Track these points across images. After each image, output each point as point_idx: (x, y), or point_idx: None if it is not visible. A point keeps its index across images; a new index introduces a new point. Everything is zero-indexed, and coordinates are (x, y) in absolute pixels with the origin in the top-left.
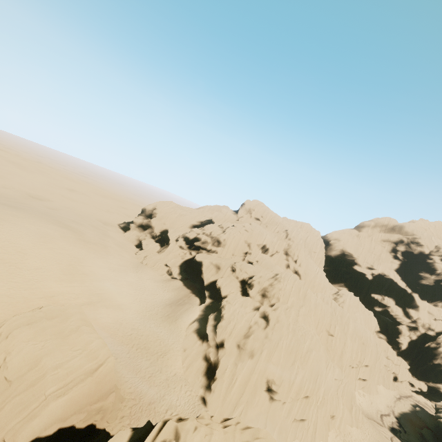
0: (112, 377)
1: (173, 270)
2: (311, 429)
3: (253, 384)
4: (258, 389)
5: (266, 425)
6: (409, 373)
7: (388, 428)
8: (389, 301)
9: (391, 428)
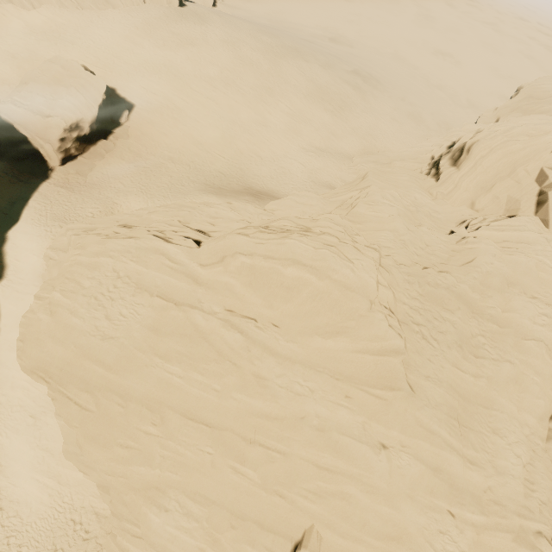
0: (53, 133)
1: None
2: None
3: None
4: None
5: None
6: None
7: None
8: None
9: None
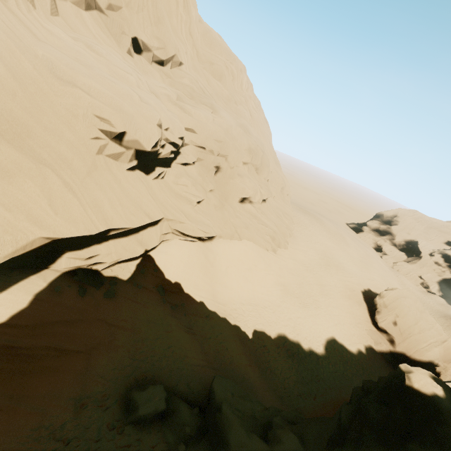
0: (450, 352)
1: (429, 284)
2: None
3: None
4: None
5: None
6: None
7: None
8: None
9: None
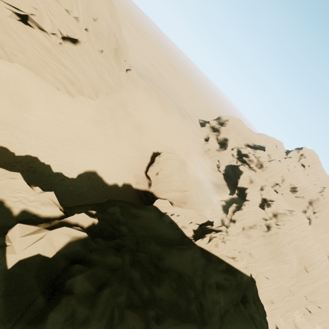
0: (188, 198)
1: (221, 166)
2: None
3: None
4: None
5: None
6: None
7: None
8: None
9: None
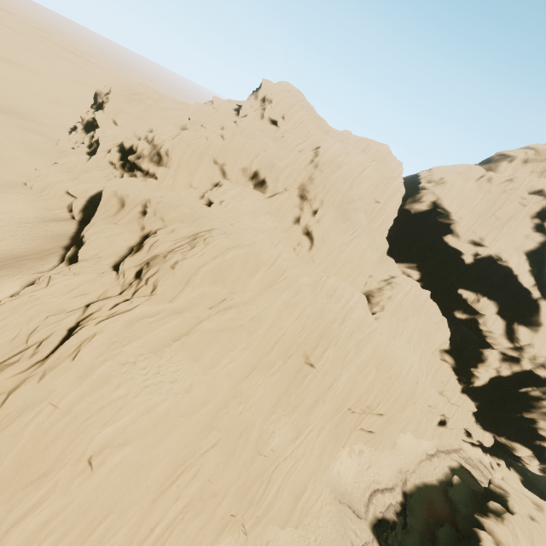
0: None
1: (73, 203)
2: None
3: None
4: None
5: None
6: (472, 419)
7: (371, 522)
8: (488, 306)
9: (379, 521)
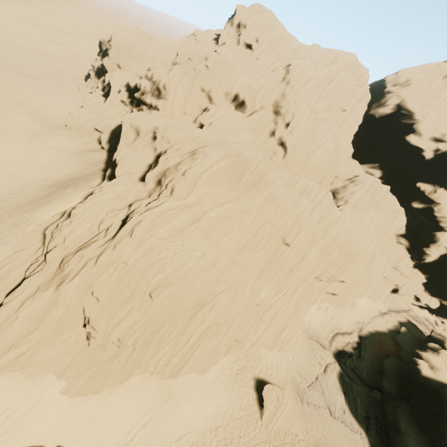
0: None
1: (101, 136)
2: (170, 366)
3: (57, 319)
4: (67, 326)
5: (68, 369)
6: (422, 288)
7: (333, 352)
8: (444, 196)
9: (339, 352)
